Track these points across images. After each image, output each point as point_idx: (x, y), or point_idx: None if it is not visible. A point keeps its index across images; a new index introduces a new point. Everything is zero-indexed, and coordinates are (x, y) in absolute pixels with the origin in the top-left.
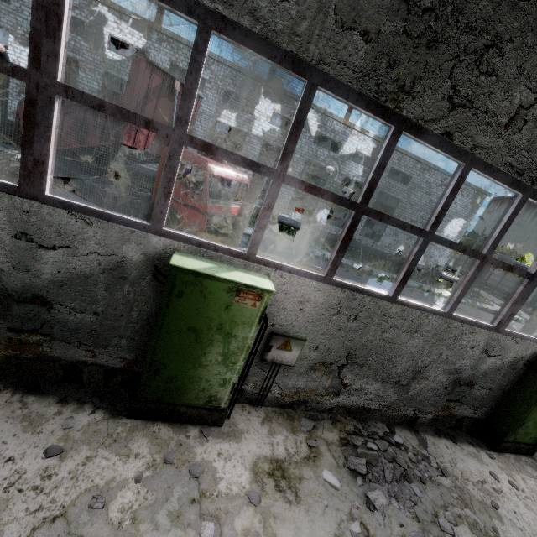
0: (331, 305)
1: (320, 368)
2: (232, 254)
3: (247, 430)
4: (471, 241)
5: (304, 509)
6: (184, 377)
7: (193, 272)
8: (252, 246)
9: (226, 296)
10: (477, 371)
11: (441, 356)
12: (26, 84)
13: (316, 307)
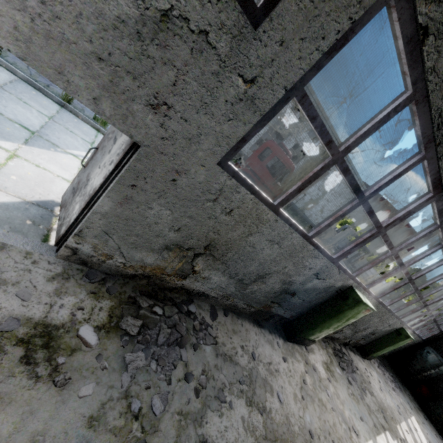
0: None
1: None
2: (363, 288)
3: (314, 348)
4: None
5: (339, 384)
6: (319, 331)
7: (364, 303)
8: (371, 286)
9: (362, 310)
10: (380, 330)
11: (377, 325)
12: (377, 231)
13: None
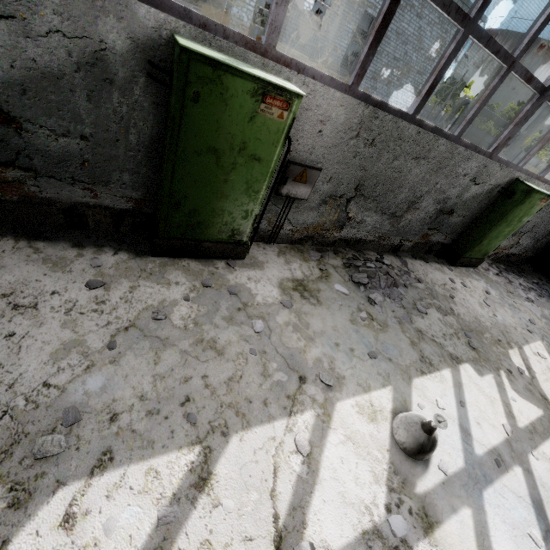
0: (352, 126)
1: (330, 202)
2: (247, 45)
3: (266, 261)
4: (447, 89)
5: (325, 308)
6: (206, 210)
7: (210, 61)
8: (272, 32)
9: (250, 102)
10: (460, 200)
11: (437, 185)
12: None
13: (336, 129)
